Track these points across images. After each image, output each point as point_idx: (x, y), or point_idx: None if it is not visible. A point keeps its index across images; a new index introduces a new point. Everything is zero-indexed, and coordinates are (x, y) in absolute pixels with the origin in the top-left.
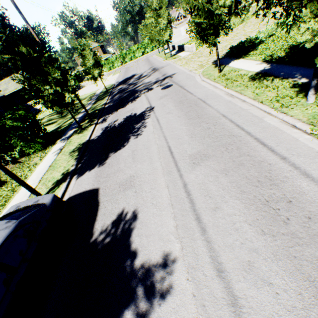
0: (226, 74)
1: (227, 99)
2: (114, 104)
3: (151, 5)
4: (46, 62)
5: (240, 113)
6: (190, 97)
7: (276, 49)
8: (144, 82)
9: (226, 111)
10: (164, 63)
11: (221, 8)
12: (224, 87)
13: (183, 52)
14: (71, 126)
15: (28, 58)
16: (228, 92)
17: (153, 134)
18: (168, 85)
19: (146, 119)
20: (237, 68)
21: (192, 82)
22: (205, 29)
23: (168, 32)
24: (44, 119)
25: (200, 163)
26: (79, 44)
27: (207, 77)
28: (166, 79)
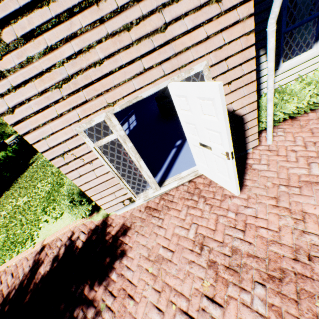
0: None
1: None
2: None
3: None
4: None
5: None
6: None
7: None
8: None
9: None
10: None
11: None
12: None
13: None
14: None
15: None
16: None
17: None
18: None
19: None
20: None
21: None
22: None
23: None
24: None
25: None
26: None
27: None
28: None
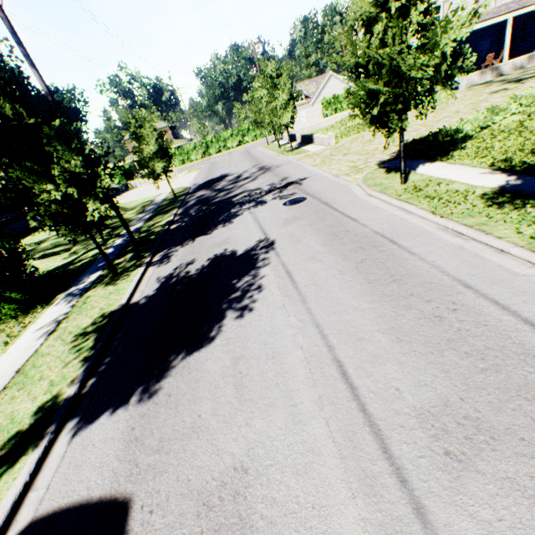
0: (421, 188)
1: (450, 240)
2: (188, 224)
3: (264, 69)
4: (51, 135)
5: (511, 283)
6: (354, 227)
7: (511, 149)
8: (247, 188)
9: (464, 271)
10: (279, 159)
11: (422, 68)
12: (432, 213)
13: (311, 145)
14: (96, 263)
15: (14, 126)
16: (446, 224)
17: (284, 312)
18: (296, 197)
19: (260, 266)
20: (440, 177)
21: (346, 196)
22: (385, 103)
23: (289, 112)
24: (46, 243)
25: (473, 458)
26: (134, 117)
27: (379, 190)
28: (289, 187)
